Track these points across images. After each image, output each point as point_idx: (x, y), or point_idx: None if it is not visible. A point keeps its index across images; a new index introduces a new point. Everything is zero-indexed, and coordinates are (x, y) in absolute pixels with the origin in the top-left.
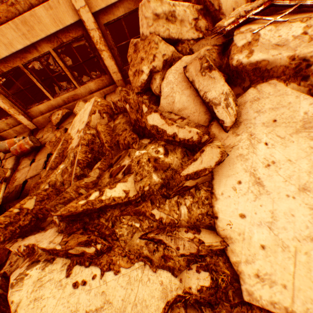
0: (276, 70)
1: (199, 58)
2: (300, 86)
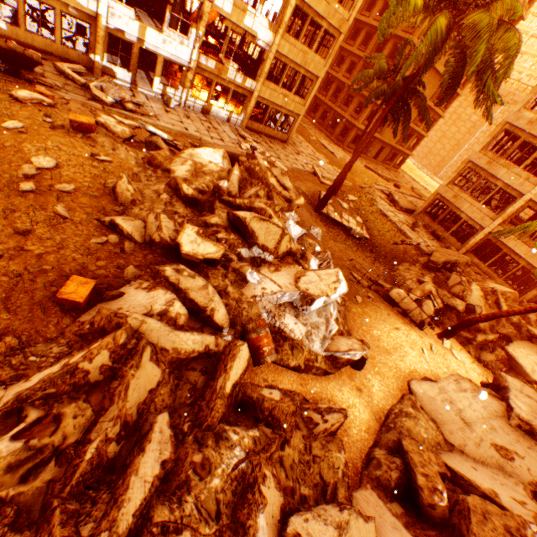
0: None
1: None
2: None
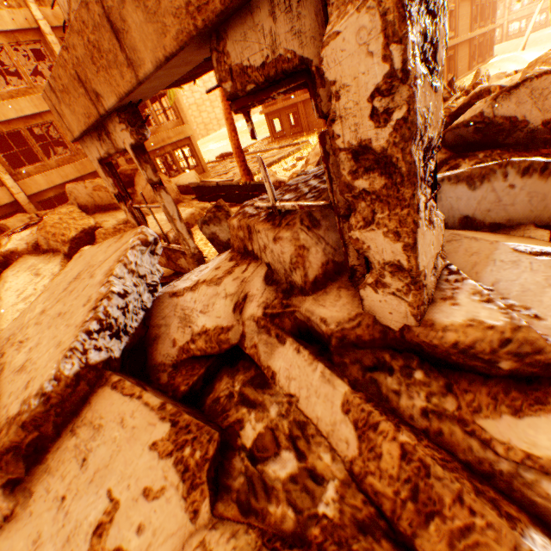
0: (25, 250)
1: None
2: (41, 254)
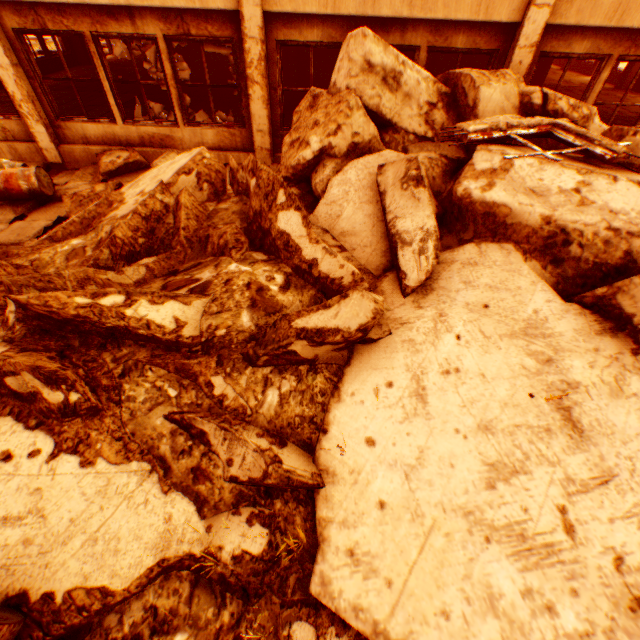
0: (518, 230)
1: (408, 159)
2: (545, 271)
